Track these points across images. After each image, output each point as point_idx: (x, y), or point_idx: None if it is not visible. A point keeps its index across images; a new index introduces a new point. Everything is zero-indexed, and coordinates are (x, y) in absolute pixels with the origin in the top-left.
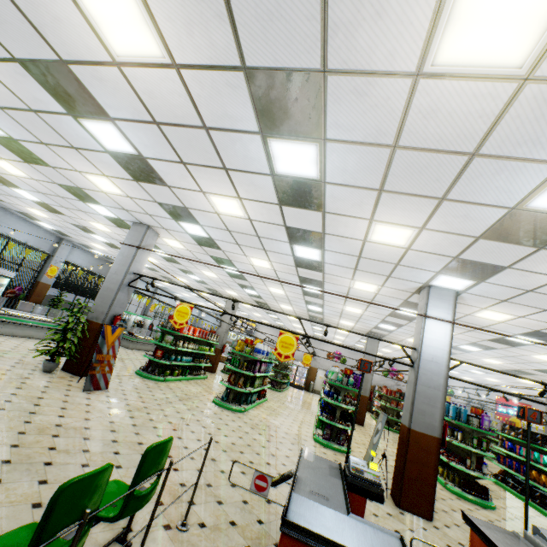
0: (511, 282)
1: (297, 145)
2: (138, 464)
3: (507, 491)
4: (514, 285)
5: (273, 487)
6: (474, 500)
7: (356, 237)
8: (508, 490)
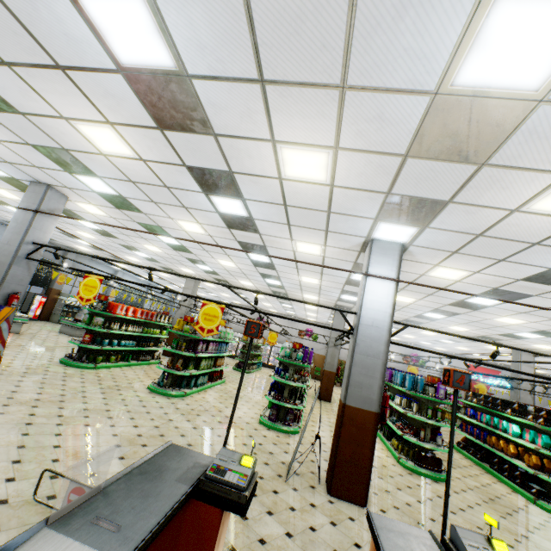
0: (457, 224)
1: None
2: None
3: (467, 458)
4: (462, 228)
5: None
6: (427, 474)
7: (269, 173)
8: (469, 457)
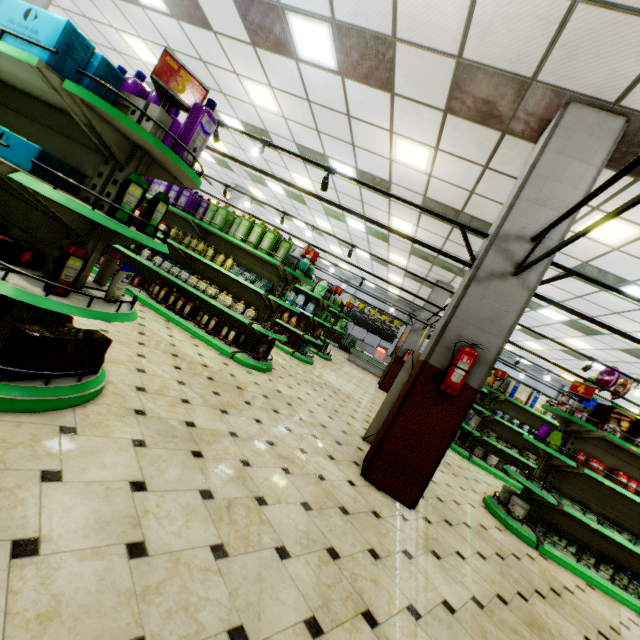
0: None
1: None
2: None
3: None
4: None
5: None
6: None
7: None
8: None
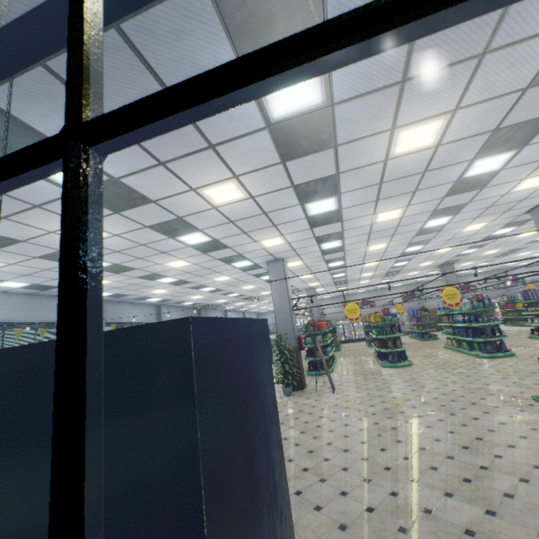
0: None
1: (498, 156)
2: (464, 404)
3: None
4: None
5: (536, 385)
6: None
7: (499, 194)
8: None
